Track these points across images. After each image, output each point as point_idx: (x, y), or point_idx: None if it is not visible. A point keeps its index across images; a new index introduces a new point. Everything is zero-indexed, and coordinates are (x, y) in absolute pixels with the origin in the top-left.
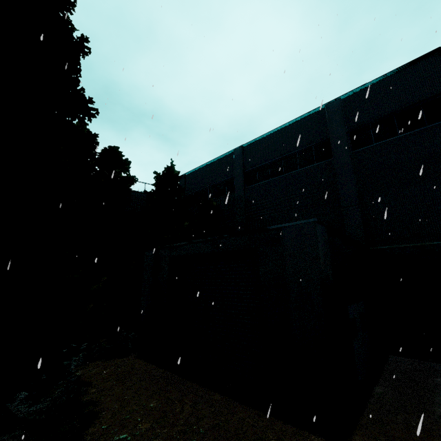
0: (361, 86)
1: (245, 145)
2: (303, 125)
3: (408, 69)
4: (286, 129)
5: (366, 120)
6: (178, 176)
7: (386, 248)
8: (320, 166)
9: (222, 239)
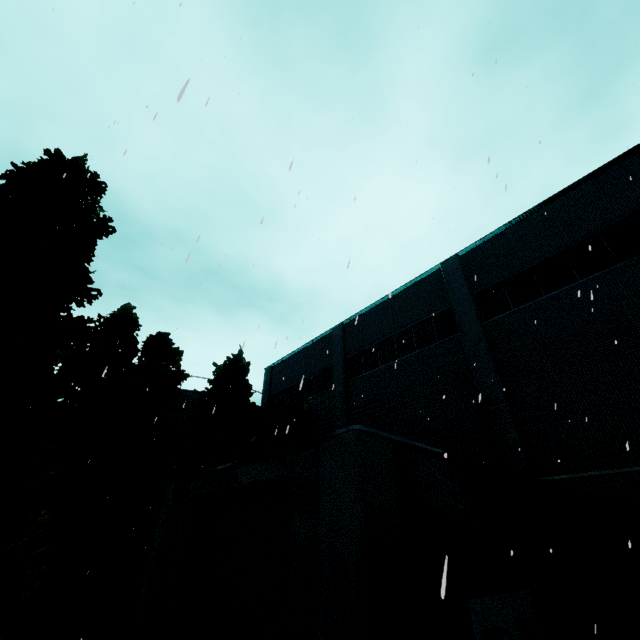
0: (481, 239)
1: (346, 321)
2: (417, 292)
3: (536, 214)
4: (396, 297)
5: (495, 279)
6: (246, 368)
7: (565, 478)
8: (443, 345)
9: (255, 463)
